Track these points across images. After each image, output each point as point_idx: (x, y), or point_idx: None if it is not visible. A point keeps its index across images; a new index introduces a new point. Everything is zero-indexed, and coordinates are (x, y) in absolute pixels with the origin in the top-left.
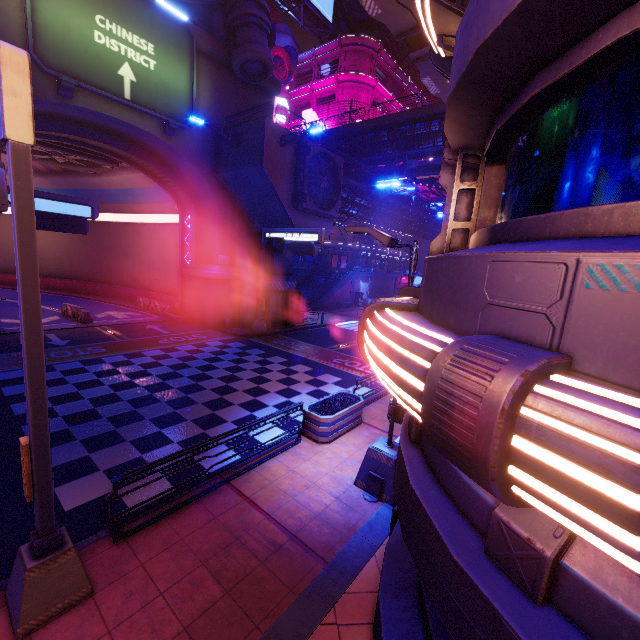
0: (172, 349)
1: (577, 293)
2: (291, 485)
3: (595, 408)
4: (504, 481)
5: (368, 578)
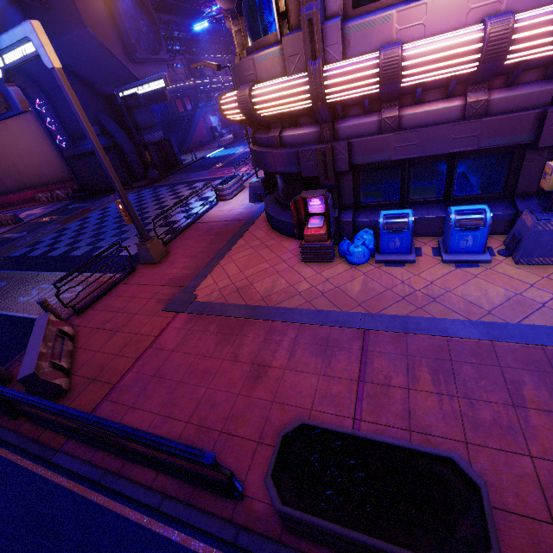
0: (105, 208)
1: (256, 66)
2: (223, 213)
3: (259, 87)
4: (255, 111)
5: (263, 216)
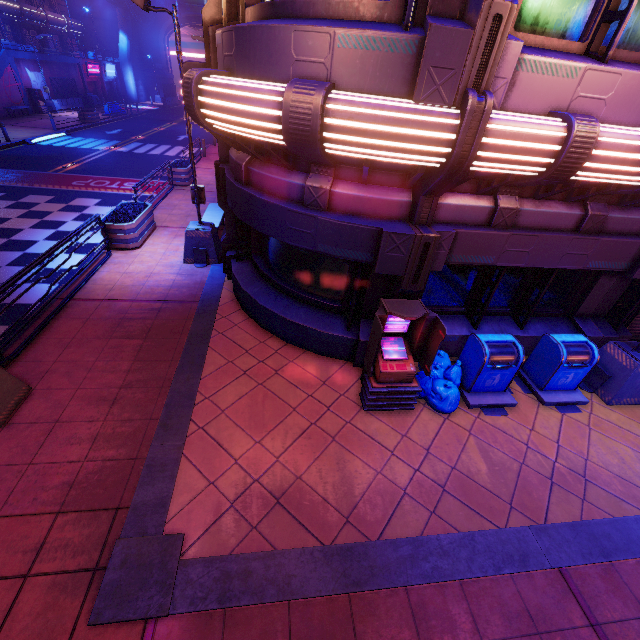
0: None
1: (335, 50)
2: (134, 280)
3: (347, 98)
4: (321, 142)
5: (227, 297)
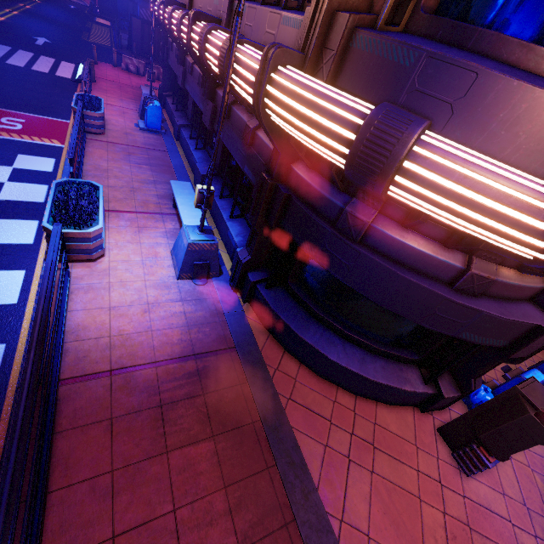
0: None
1: None
2: (133, 322)
3: None
4: None
5: (259, 332)
